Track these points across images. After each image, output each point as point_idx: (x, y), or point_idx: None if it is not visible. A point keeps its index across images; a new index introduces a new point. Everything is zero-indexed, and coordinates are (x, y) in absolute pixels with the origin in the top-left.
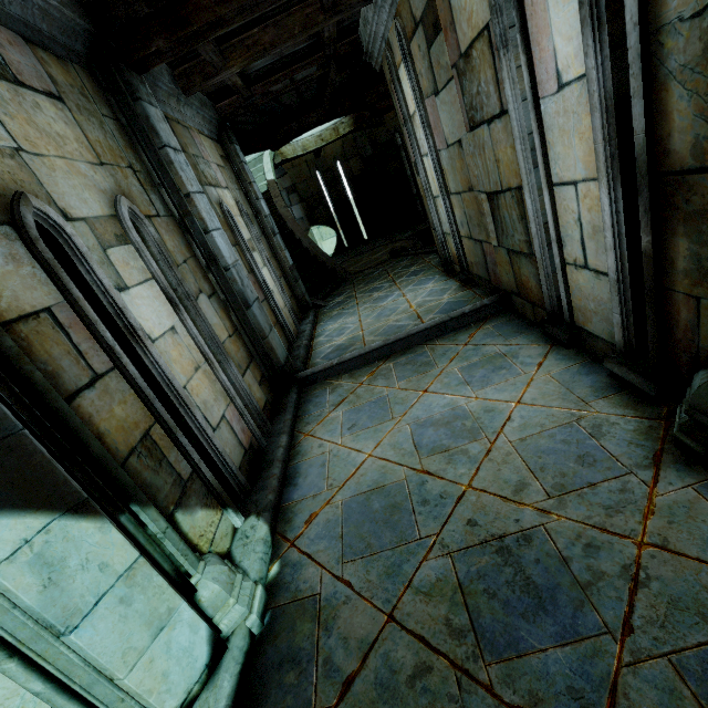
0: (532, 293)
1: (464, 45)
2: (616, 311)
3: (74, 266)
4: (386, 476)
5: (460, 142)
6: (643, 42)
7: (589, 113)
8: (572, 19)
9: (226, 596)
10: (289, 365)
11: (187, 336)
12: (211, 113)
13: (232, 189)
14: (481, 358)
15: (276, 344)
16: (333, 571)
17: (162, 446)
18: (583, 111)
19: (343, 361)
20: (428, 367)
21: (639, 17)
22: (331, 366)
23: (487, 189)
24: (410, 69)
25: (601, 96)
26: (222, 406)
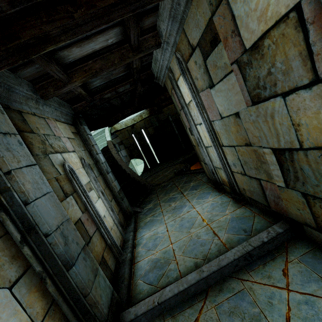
0: None
1: (250, 41)
2: None
3: None
4: None
5: (237, 114)
6: None
7: None
8: None
9: None
10: (113, 306)
11: None
12: (68, 110)
13: (79, 151)
14: None
15: (99, 292)
16: None
17: None
18: None
19: (164, 299)
20: None
21: None
22: (153, 307)
23: (273, 146)
24: (187, 78)
25: None
26: None
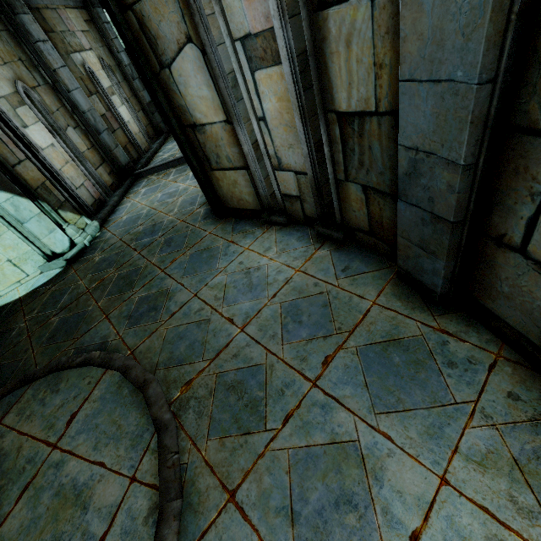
0: None
1: None
2: None
3: (4, 119)
4: (142, 210)
5: None
6: None
7: None
8: None
9: (76, 233)
10: (130, 167)
11: (61, 148)
12: None
13: (96, 48)
14: None
15: (120, 155)
16: (113, 233)
17: (51, 188)
18: None
19: (155, 166)
20: (184, 172)
21: None
22: (149, 169)
23: None
24: None
25: None
26: (82, 180)
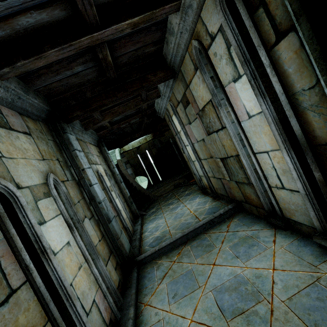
0: (254, 201)
1: (201, 107)
2: (310, 210)
3: (16, 214)
4: None
5: (203, 139)
6: (288, 99)
7: (267, 125)
8: (250, 94)
9: None
10: (131, 253)
11: (76, 246)
12: (95, 136)
13: (103, 164)
14: (239, 240)
15: (124, 241)
16: None
17: None
18: (263, 124)
19: (161, 247)
20: (211, 248)
21: (283, 91)
22: (155, 251)
23: (220, 157)
24: (177, 116)
25: (272, 118)
26: (93, 292)
